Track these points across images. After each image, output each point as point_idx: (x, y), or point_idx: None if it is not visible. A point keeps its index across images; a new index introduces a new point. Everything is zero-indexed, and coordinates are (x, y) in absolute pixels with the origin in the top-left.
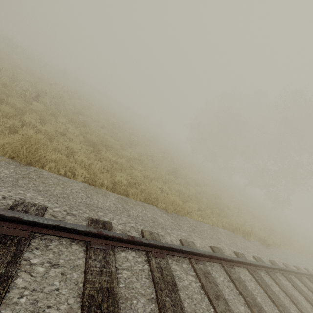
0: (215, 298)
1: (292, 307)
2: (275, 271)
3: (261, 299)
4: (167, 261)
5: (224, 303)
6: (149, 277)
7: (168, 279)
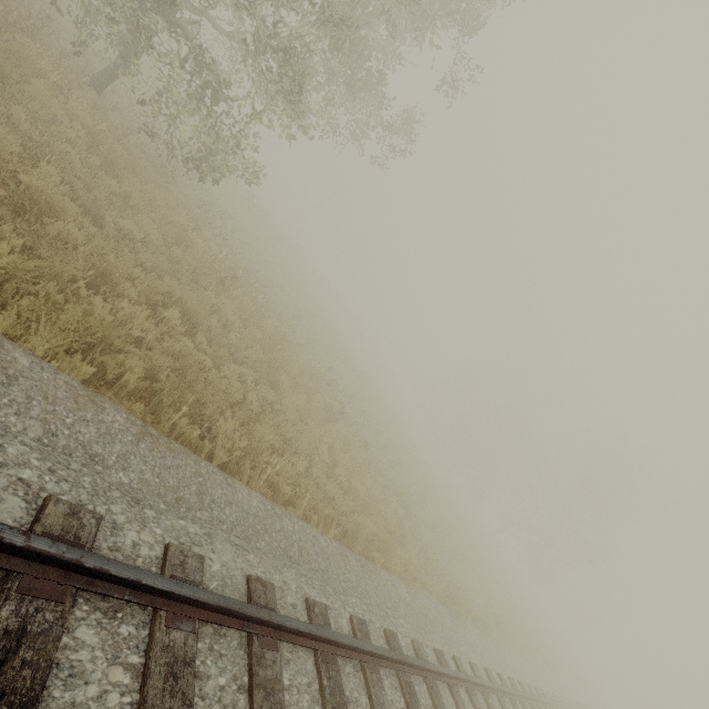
0: None
1: None
2: None
3: None
4: None
5: None
6: None
7: None
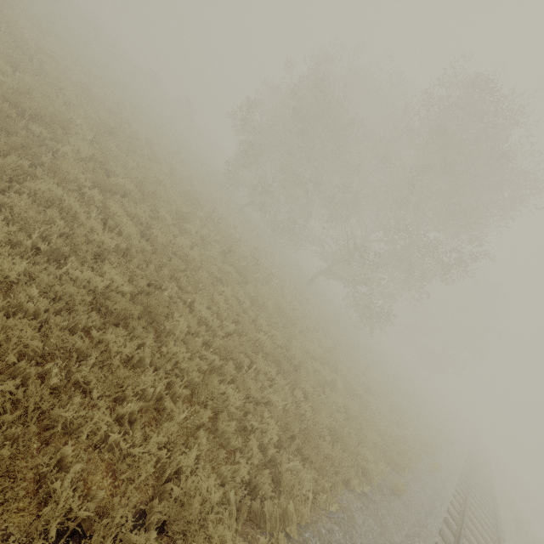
0: None
1: None
2: None
3: None
4: None
5: None
6: None
7: None
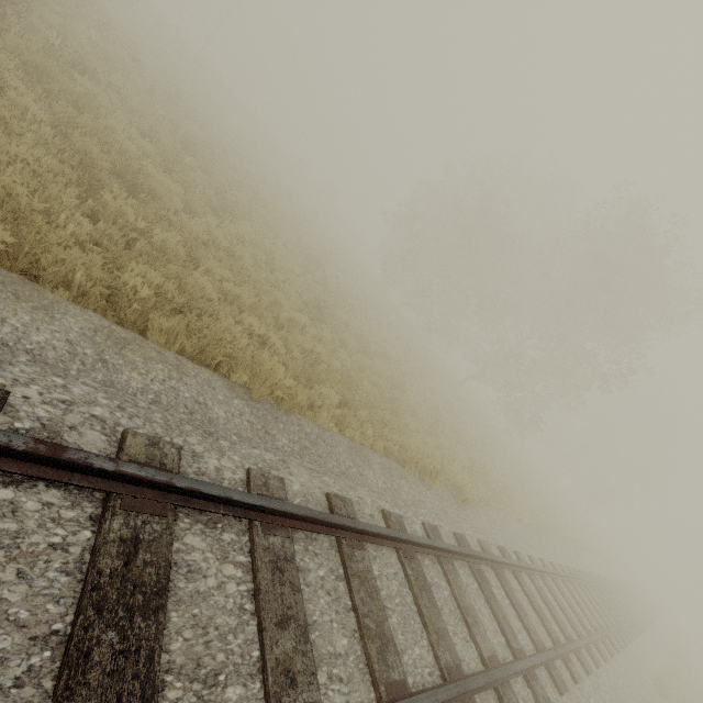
0: (278, 623)
1: (459, 633)
2: (456, 557)
3: (401, 618)
4: (169, 524)
5: (296, 637)
6: (80, 567)
7: (146, 574)
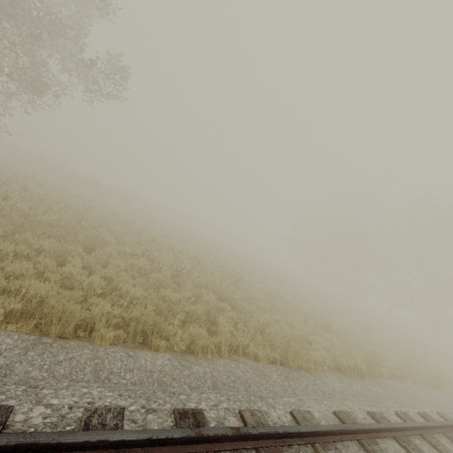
0: None
1: None
2: None
3: None
4: None
5: None
6: None
7: None
